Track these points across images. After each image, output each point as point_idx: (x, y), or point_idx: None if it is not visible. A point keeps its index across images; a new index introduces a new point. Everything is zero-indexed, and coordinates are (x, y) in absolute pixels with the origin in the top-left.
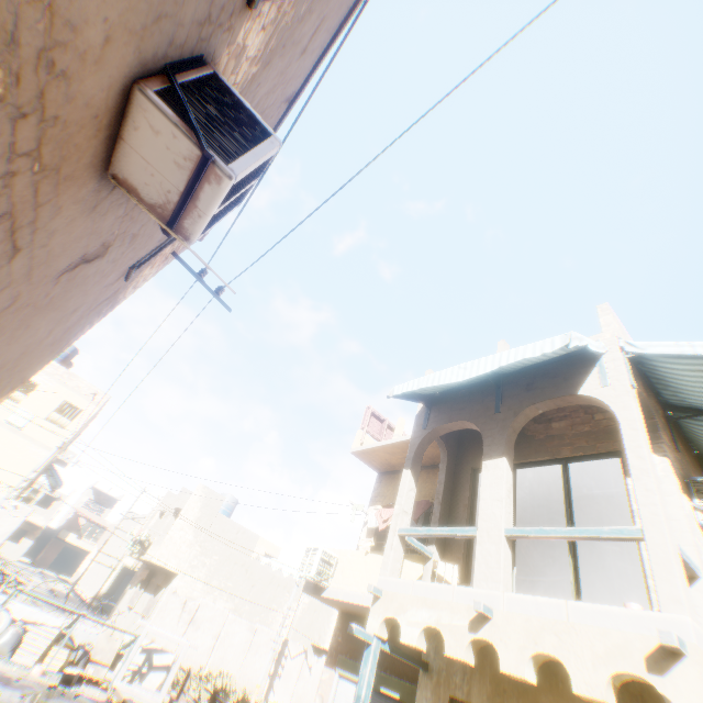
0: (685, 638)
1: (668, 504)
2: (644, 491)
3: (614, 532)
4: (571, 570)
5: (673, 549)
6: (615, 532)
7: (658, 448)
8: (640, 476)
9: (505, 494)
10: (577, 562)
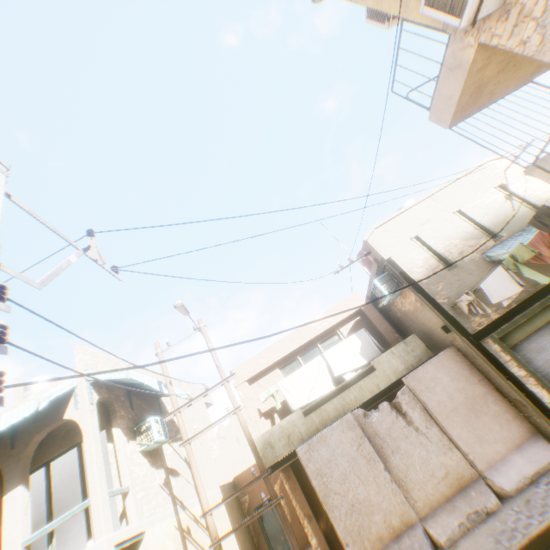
0: (104, 547)
1: (120, 456)
2: (93, 474)
3: (81, 506)
4: (86, 517)
5: (105, 499)
6: (81, 506)
7: (117, 423)
8: (92, 465)
9: (23, 514)
10: (89, 509)
